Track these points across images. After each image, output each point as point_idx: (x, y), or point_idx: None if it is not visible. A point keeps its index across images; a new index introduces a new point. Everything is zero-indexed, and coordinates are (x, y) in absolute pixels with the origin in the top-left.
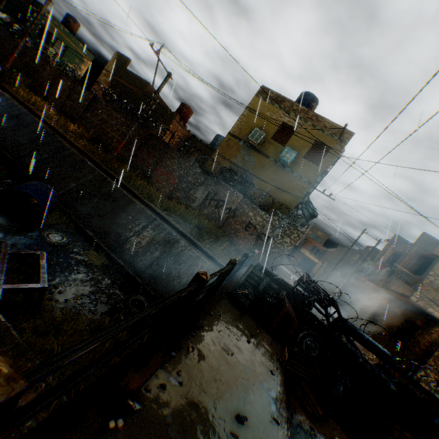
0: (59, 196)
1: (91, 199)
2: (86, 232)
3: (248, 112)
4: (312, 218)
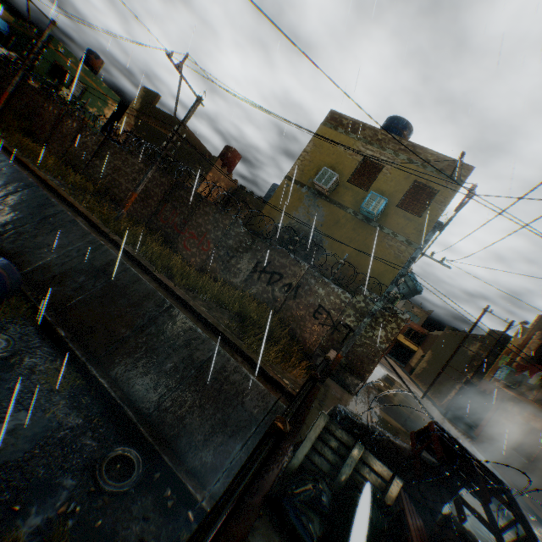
0: (27, 274)
1: (75, 277)
2: (55, 332)
3: (313, 147)
4: (412, 294)
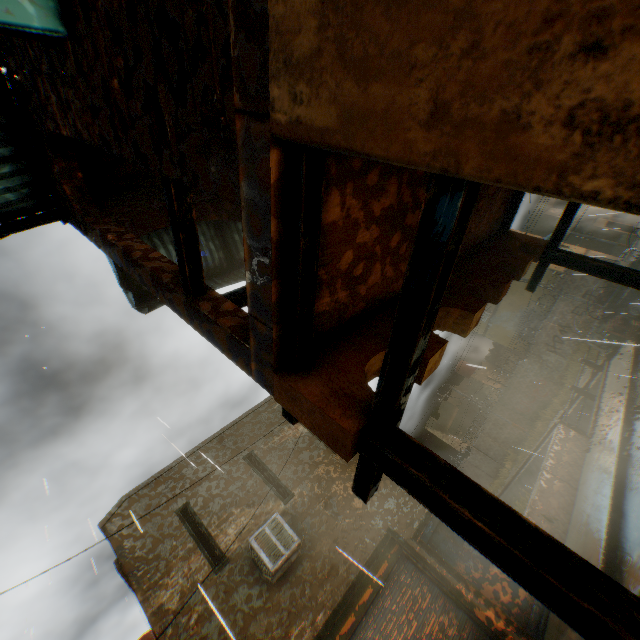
0: None
1: None
2: None
3: None
4: None
